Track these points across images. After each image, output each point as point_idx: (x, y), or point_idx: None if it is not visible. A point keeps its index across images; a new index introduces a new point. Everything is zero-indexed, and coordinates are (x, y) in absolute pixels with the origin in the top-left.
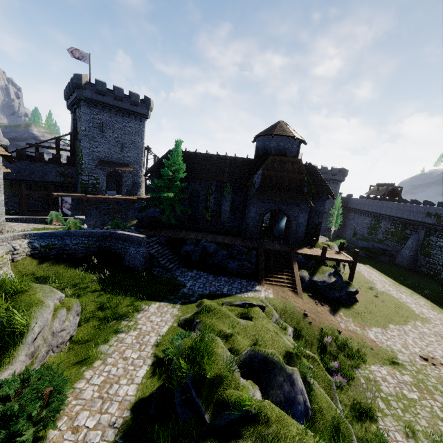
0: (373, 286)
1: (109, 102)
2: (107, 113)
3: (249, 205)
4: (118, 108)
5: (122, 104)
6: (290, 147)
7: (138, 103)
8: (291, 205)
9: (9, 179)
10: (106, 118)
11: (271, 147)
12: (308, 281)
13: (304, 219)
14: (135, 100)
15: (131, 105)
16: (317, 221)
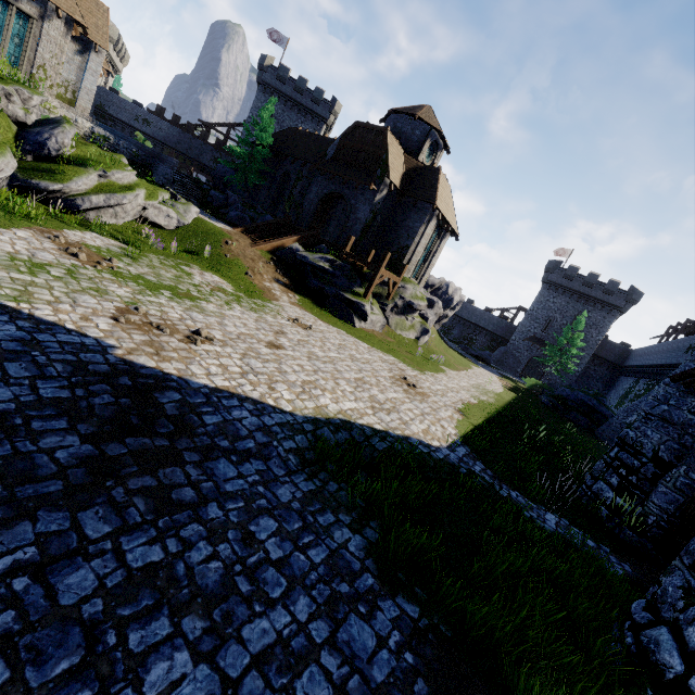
0: (433, 357)
1: (287, 92)
2: (282, 105)
3: (313, 183)
4: (296, 102)
5: (301, 99)
6: (409, 131)
7: (319, 101)
8: (357, 191)
9: (170, 147)
10: (278, 110)
11: None
12: (288, 250)
13: (365, 213)
14: (317, 97)
15: (311, 102)
16: (405, 243)
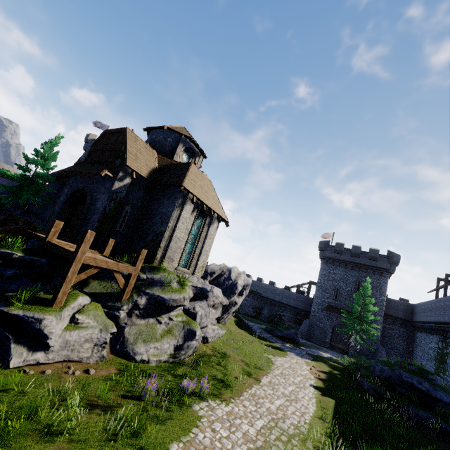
0: (186, 386)
1: None
2: None
3: (66, 186)
4: None
5: None
6: (162, 139)
7: None
8: (99, 184)
9: None
10: None
11: None
12: None
13: (103, 202)
14: None
15: None
16: (159, 229)
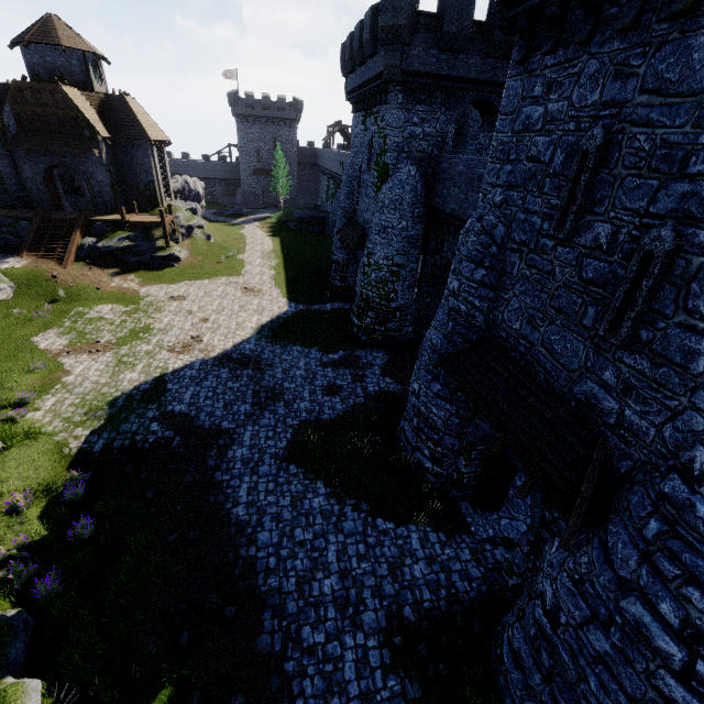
0: (230, 254)
1: None
2: None
3: (17, 161)
4: None
5: None
6: (66, 64)
7: None
8: (78, 157)
9: None
10: None
11: (37, 65)
12: (89, 248)
13: (104, 175)
14: None
15: None
16: (148, 179)
